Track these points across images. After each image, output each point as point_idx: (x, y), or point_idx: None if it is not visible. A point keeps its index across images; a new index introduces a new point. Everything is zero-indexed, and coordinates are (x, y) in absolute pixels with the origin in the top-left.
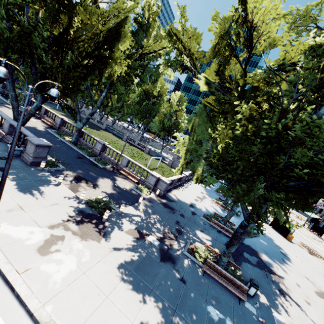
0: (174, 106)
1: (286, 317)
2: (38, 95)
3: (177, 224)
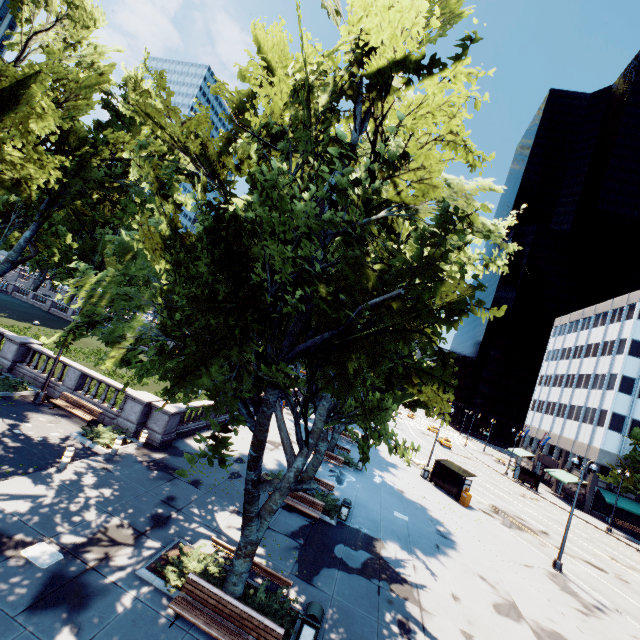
0: None
1: None
2: None
3: (165, 504)
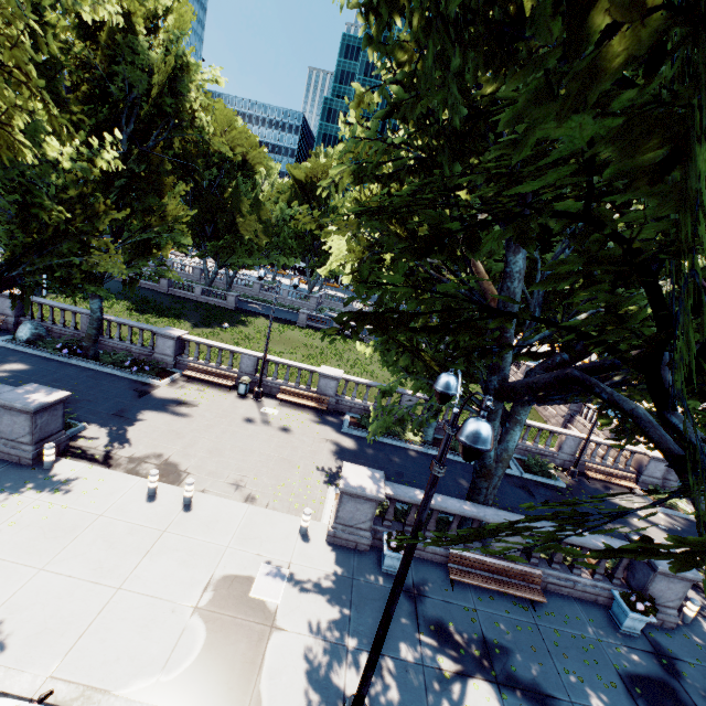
0: None
1: None
2: (523, 410)
3: None
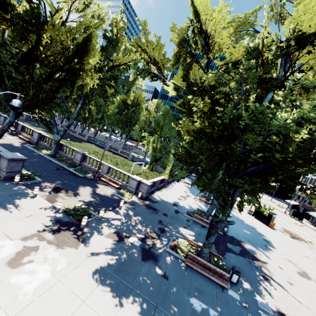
0: (152, 112)
1: (270, 299)
2: (10, 111)
3: (160, 223)
